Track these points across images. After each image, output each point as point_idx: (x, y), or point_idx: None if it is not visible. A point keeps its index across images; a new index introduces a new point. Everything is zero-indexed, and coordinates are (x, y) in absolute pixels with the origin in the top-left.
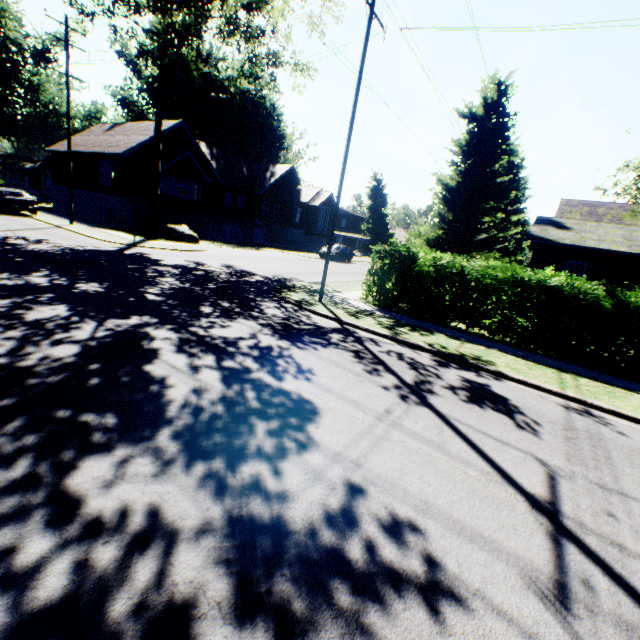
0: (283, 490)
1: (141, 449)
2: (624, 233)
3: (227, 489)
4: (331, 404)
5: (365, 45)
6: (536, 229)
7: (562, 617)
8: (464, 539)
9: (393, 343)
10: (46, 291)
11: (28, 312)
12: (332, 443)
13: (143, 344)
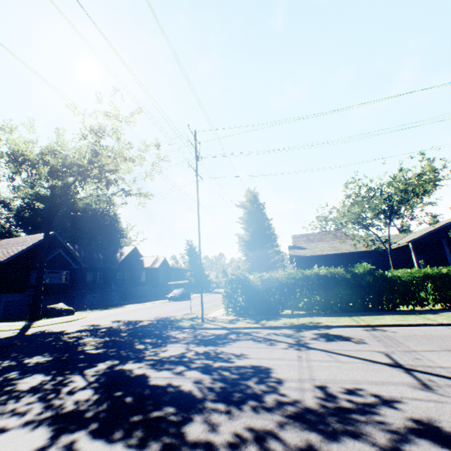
0: (294, 399)
1: (207, 413)
2: (329, 245)
3: (270, 409)
4: (271, 363)
5: (197, 186)
6: (291, 252)
7: (432, 391)
8: (380, 385)
9: (265, 329)
10: (7, 371)
11: (16, 385)
12: (292, 376)
13: (129, 374)
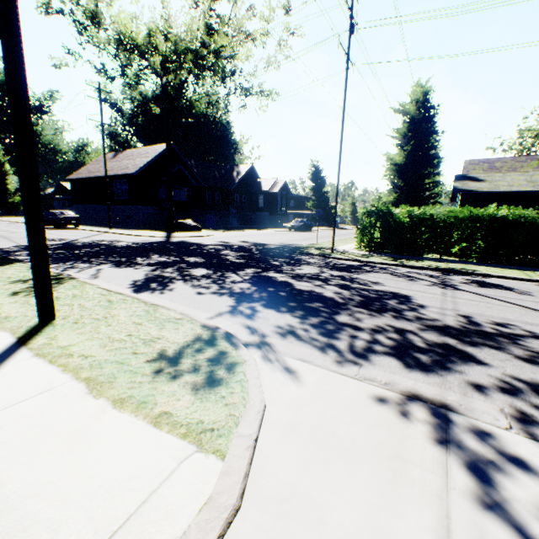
0: (434, 318)
1: (350, 312)
2: (525, 178)
3: (409, 319)
4: (410, 293)
5: (346, 79)
6: (458, 184)
7: None
8: (535, 326)
9: (404, 268)
10: (177, 263)
11: (191, 273)
12: (433, 305)
13: (275, 279)
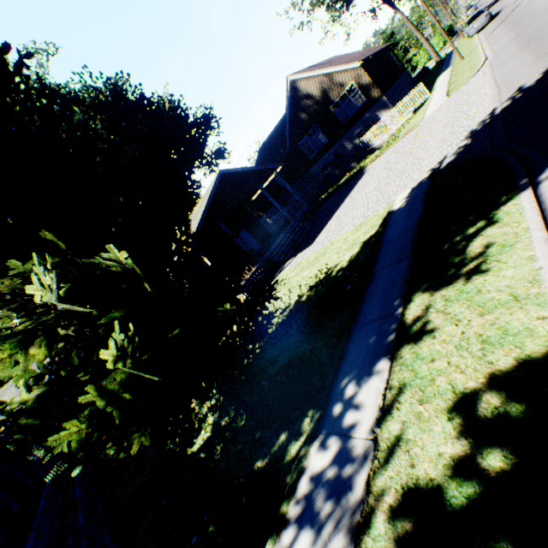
0: None
1: None
2: None
3: None
4: None
5: None
6: None
7: None
8: None
9: None
10: None
11: None
12: None
13: None
